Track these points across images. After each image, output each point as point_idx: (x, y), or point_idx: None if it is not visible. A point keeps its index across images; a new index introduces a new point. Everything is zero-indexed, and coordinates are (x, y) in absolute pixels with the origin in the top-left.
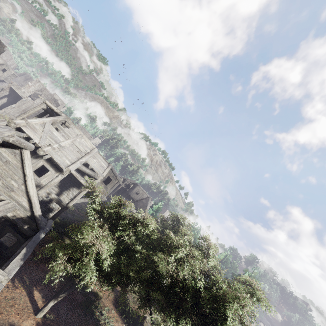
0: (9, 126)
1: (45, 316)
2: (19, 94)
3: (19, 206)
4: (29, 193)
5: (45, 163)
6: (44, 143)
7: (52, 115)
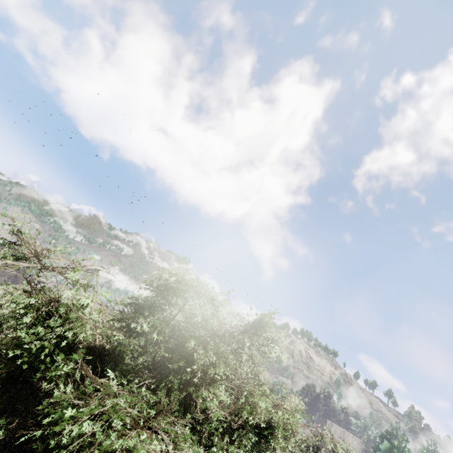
0: None
1: None
2: None
3: None
4: None
5: None
6: None
7: None
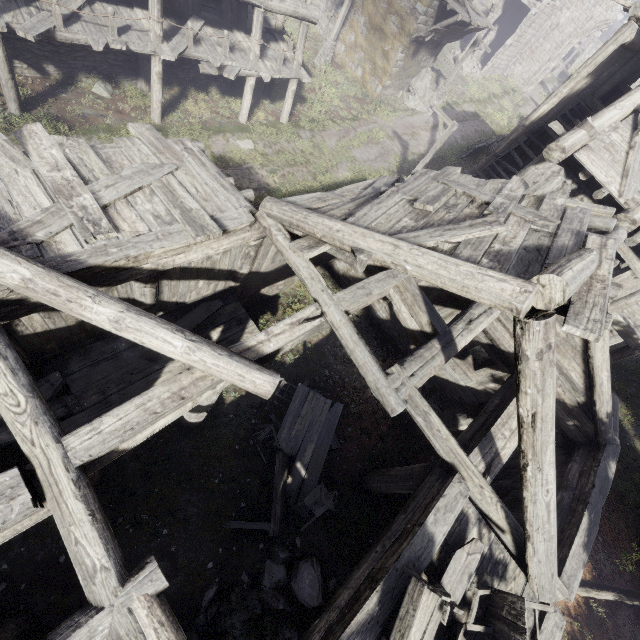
0: (548, 160)
1: (587, 597)
2: (520, 2)
3: (560, 376)
4: (590, 359)
5: (620, 247)
6: (632, 193)
7: (638, 48)
